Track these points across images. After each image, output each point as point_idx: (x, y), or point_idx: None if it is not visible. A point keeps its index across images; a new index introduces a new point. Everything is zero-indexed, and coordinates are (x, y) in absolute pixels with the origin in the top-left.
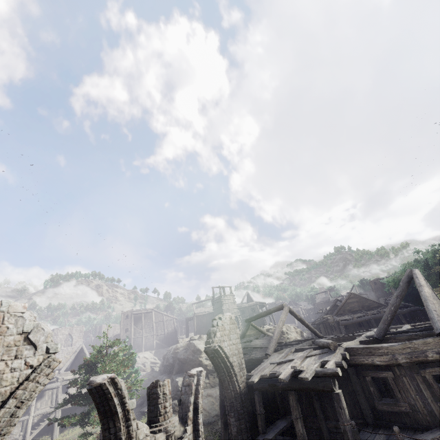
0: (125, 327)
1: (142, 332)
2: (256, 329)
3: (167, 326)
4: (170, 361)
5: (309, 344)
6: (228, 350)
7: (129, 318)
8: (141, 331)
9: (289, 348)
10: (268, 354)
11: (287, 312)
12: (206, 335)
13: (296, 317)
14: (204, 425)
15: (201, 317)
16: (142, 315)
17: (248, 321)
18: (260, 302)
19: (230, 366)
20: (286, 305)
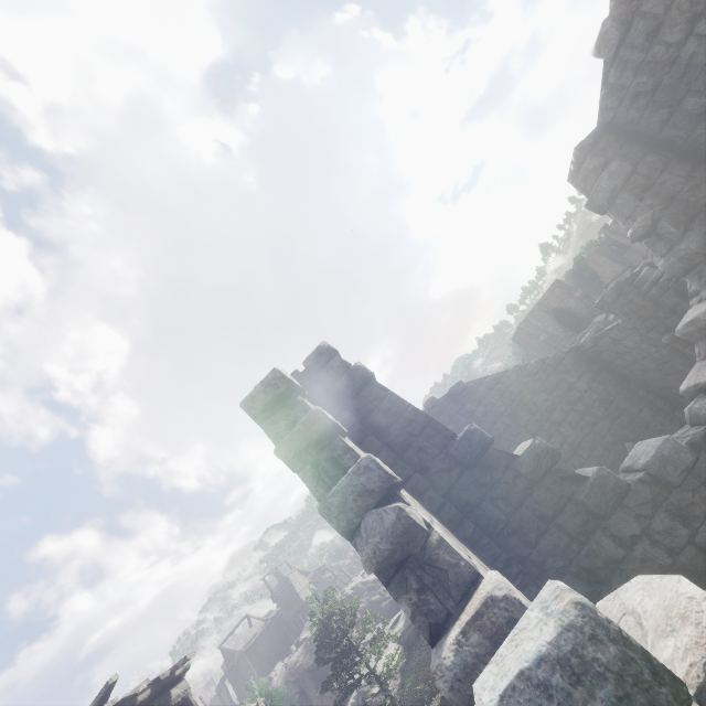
0: None
1: None
2: None
3: None
4: (291, 694)
5: None
6: None
7: None
8: None
9: None
10: None
11: None
12: (305, 632)
13: None
14: (403, 669)
15: (254, 647)
16: None
17: None
18: (320, 567)
19: None
20: None
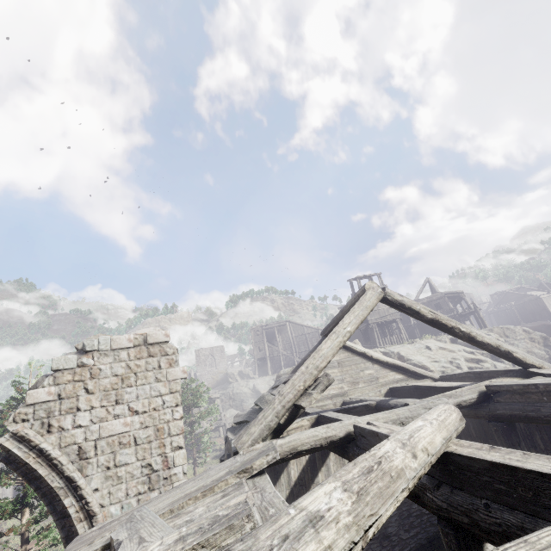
0: (257, 345)
1: (278, 350)
2: (349, 350)
3: (311, 341)
4: None
5: (475, 396)
6: (92, 436)
7: (260, 334)
8: (277, 349)
9: (268, 444)
10: (235, 447)
11: (369, 306)
12: None
13: (417, 316)
14: None
15: None
16: (275, 330)
17: (324, 334)
18: (452, 292)
19: (71, 487)
20: (371, 286)
